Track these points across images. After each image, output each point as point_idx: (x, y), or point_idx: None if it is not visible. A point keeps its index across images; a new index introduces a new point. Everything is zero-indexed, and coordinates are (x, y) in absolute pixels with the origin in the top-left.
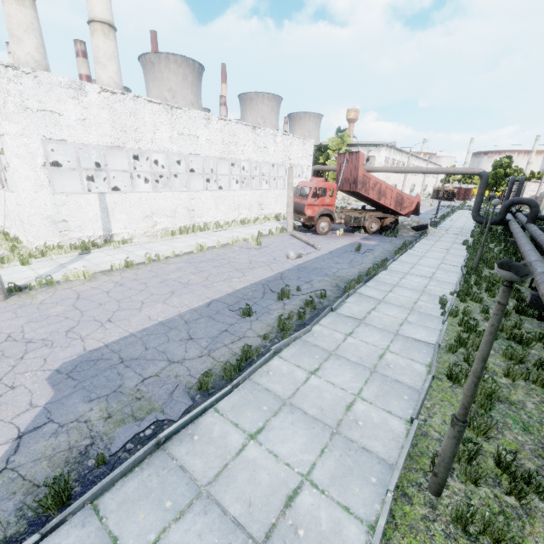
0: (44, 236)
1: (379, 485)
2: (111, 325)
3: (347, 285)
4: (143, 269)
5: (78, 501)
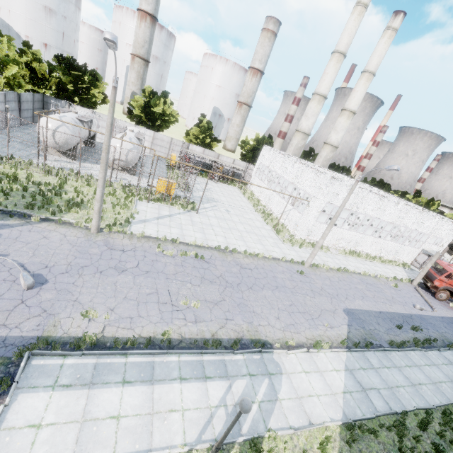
0: (302, 235)
1: (445, 400)
2: (349, 301)
3: (449, 343)
4: (344, 275)
5: (372, 349)
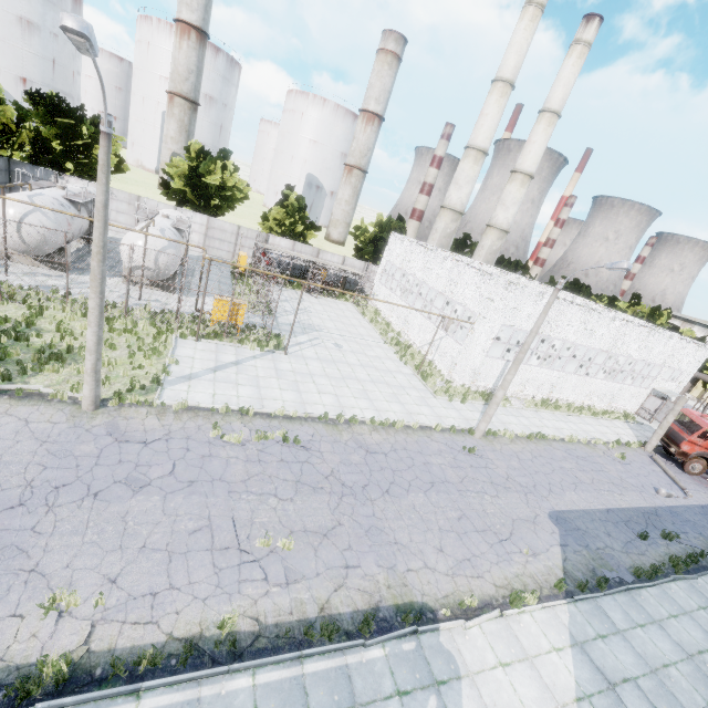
0: (464, 380)
1: None
2: (555, 496)
3: None
4: (539, 446)
5: (610, 591)
